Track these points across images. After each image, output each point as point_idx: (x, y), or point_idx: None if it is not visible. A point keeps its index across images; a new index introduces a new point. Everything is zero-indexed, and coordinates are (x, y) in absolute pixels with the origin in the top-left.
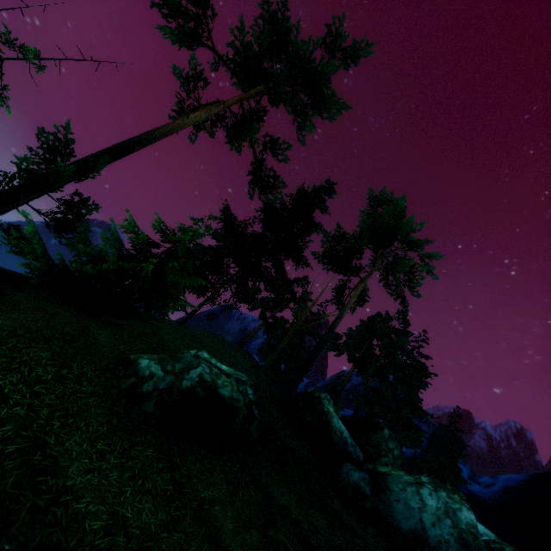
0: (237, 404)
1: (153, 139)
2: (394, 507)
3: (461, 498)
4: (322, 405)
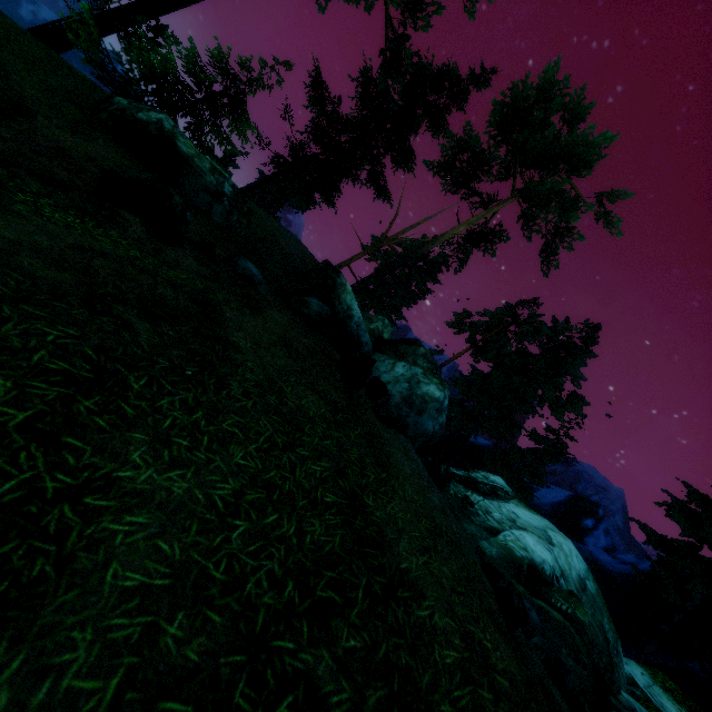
0: (195, 167)
1: None
2: None
3: (440, 383)
4: (337, 276)
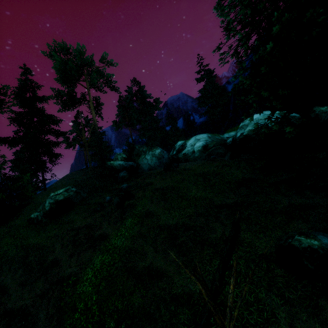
0: (68, 197)
1: None
2: (143, 167)
3: (156, 148)
4: (107, 164)
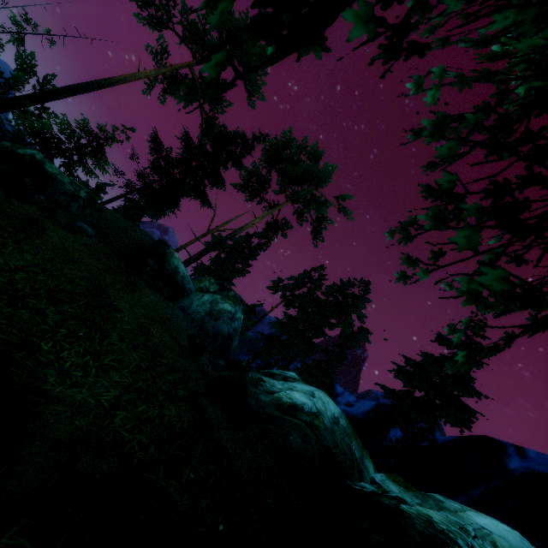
0: (58, 180)
1: (108, 83)
2: (184, 301)
3: (234, 303)
4: (167, 248)
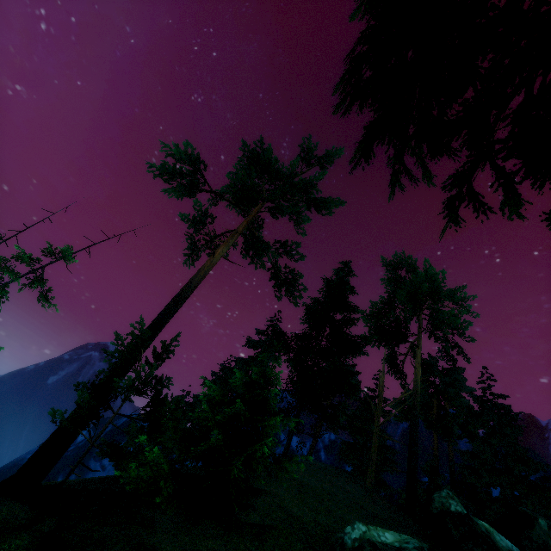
0: None
1: (193, 289)
2: None
3: None
4: (477, 525)
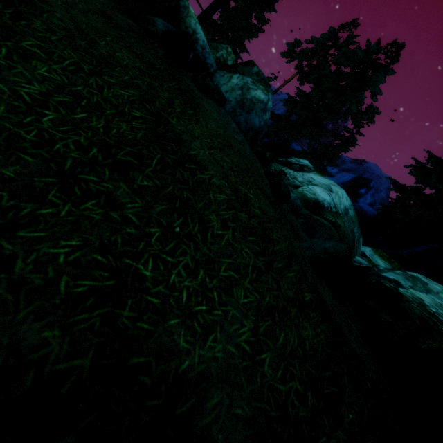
0: None
1: None
2: None
3: (265, 89)
4: None
